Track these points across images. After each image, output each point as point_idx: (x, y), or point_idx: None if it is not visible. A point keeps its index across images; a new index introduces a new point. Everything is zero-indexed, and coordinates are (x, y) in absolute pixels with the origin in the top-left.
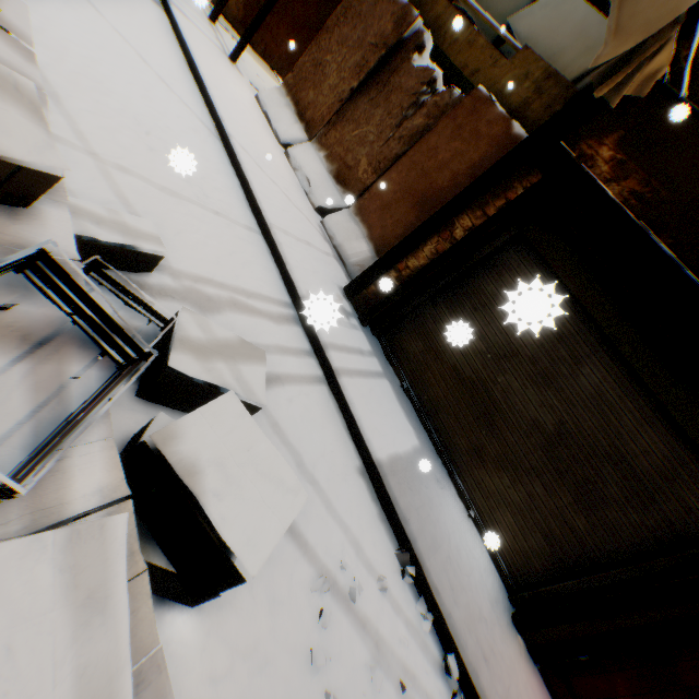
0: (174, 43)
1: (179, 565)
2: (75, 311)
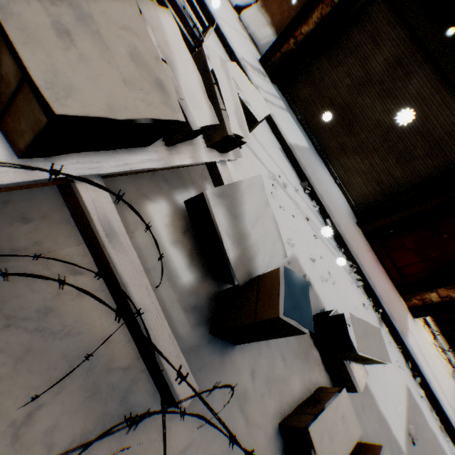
0: None
1: None
2: (186, 1)
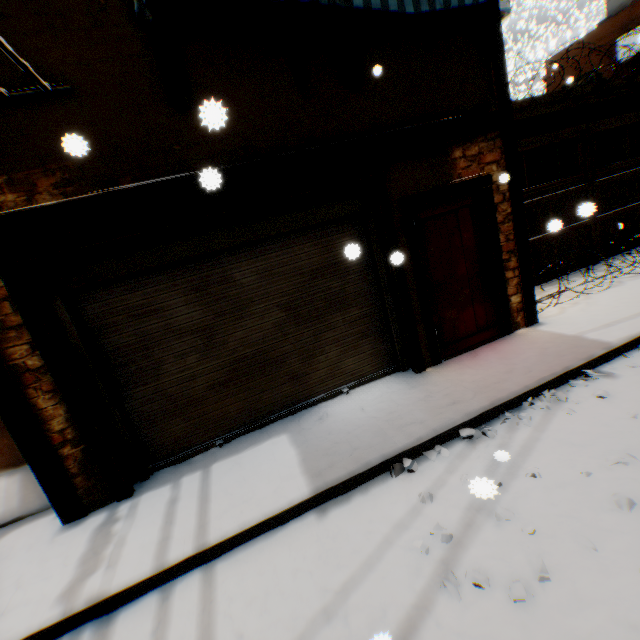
0: None
1: None
2: None
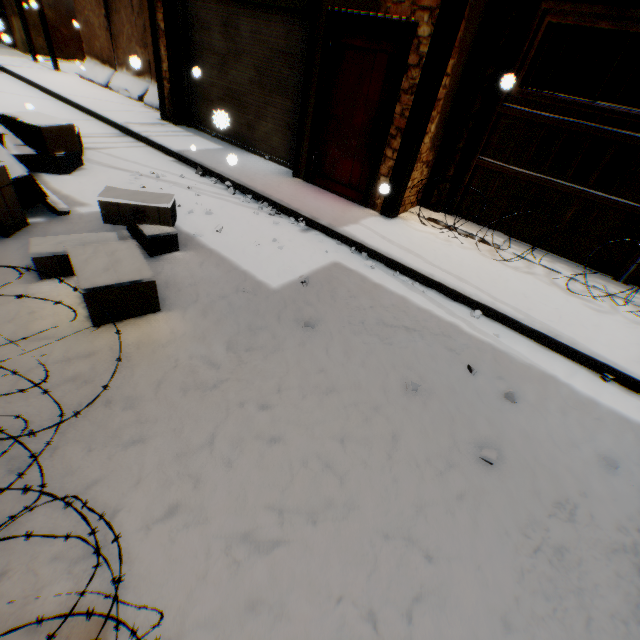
0: (17, 81)
1: (40, 148)
2: None
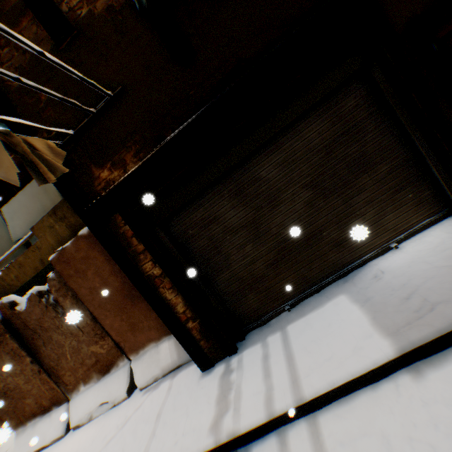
0: None
1: None
2: None
